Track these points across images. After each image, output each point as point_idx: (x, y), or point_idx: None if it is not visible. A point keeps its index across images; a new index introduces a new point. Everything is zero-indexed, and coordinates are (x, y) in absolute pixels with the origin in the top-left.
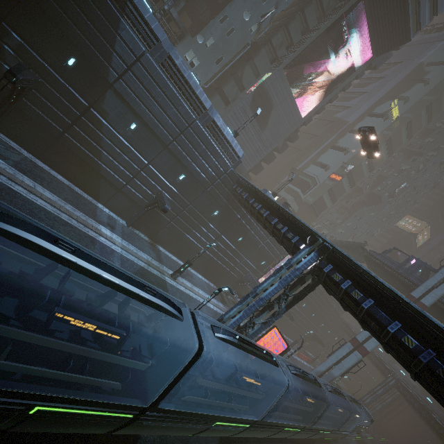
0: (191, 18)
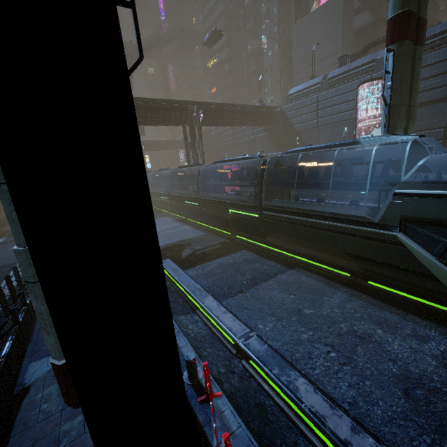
0: None
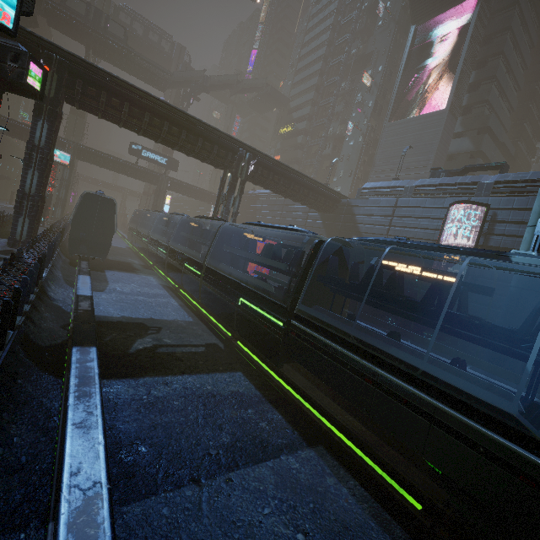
0: None
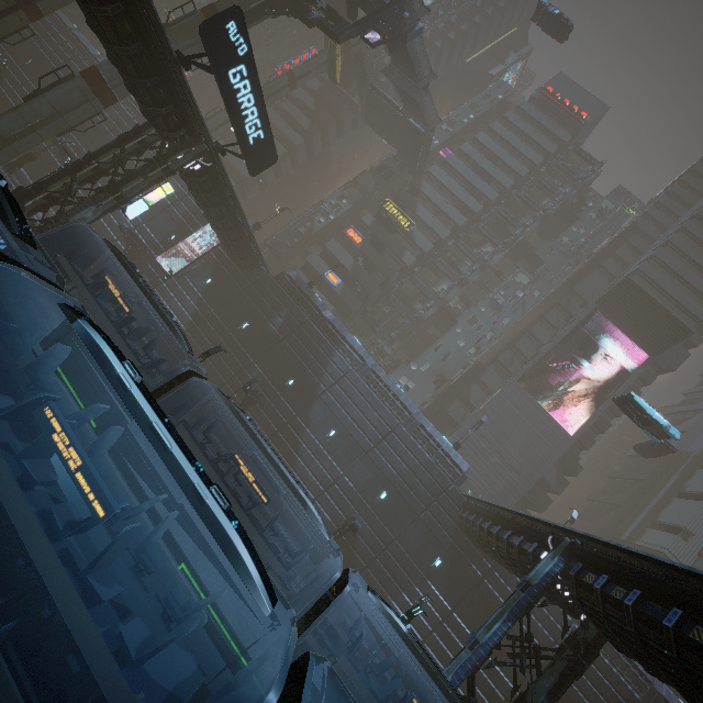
0: (407, 353)
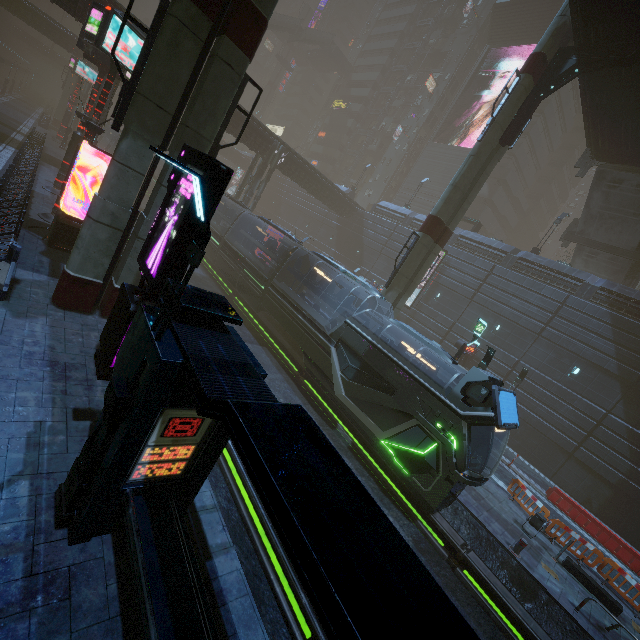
0: None
